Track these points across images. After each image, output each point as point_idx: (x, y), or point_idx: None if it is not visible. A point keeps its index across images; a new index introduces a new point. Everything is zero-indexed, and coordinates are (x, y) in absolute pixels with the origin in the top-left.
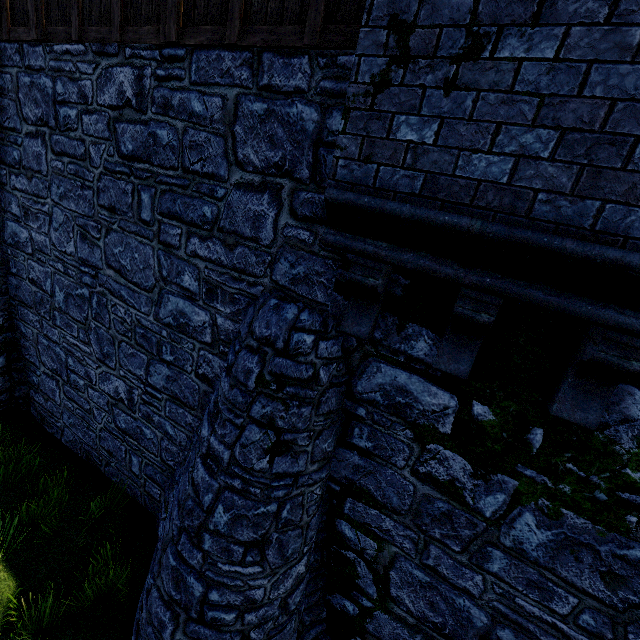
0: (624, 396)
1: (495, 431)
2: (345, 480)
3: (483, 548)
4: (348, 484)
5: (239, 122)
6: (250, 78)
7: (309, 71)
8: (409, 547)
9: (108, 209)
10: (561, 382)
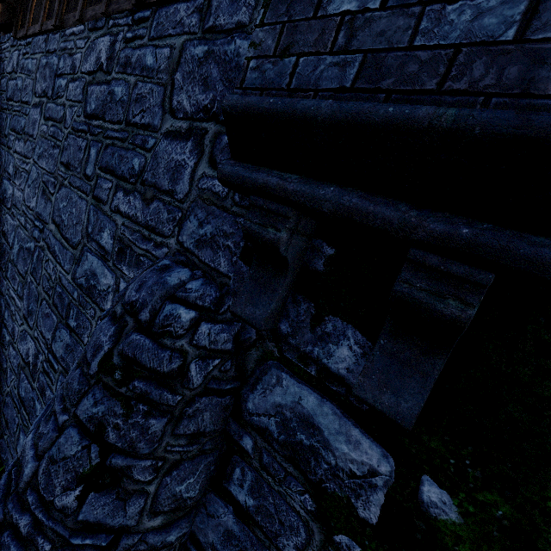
0: None
1: (462, 550)
2: (211, 550)
3: None
4: None
5: (180, 69)
6: (198, 23)
7: (253, 3)
8: None
9: (65, 165)
10: None
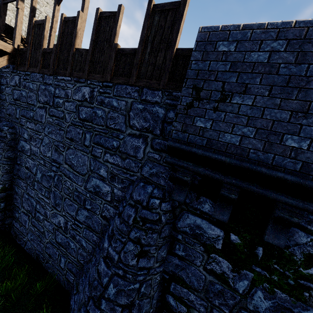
0: (294, 233)
1: (241, 248)
2: (171, 272)
3: (239, 311)
4: (172, 274)
5: (132, 111)
6: (138, 96)
7: (161, 96)
8: (203, 310)
9: (70, 139)
10: (267, 226)
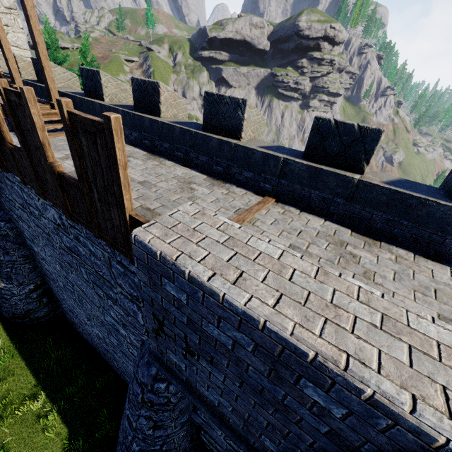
0: None
1: None
2: (199, 424)
3: None
4: (200, 426)
5: (113, 268)
6: (112, 253)
7: None
8: None
9: (68, 263)
10: None
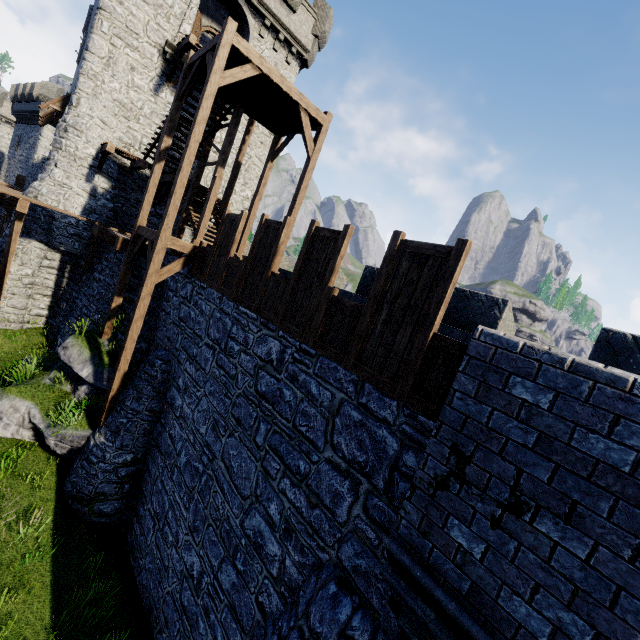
0: None
1: None
2: None
3: None
4: None
5: (339, 416)
6: (354, 392)
7: (396, 412)
8: None
9: (236, 419)
10: None
